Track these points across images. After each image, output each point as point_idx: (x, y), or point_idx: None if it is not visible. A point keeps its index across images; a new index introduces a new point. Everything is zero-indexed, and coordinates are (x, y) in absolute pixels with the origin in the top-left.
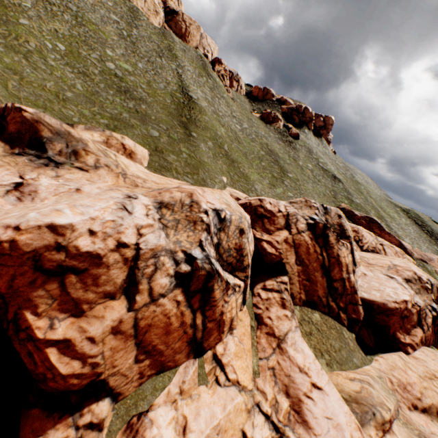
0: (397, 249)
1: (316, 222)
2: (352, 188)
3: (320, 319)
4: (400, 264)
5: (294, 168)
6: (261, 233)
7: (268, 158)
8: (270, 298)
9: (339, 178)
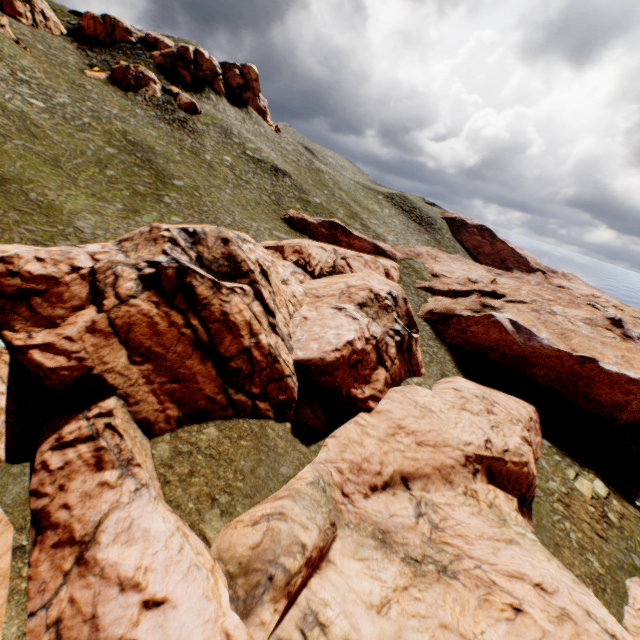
0: (368, 257)
1: (161, 268)
2: (310, 182)
3: (219, 435)
4: (356, 283)
5: (193, 168)
6: (28, 332)
7: (127, 159)
8: (72, 460)
9: (287, 170)
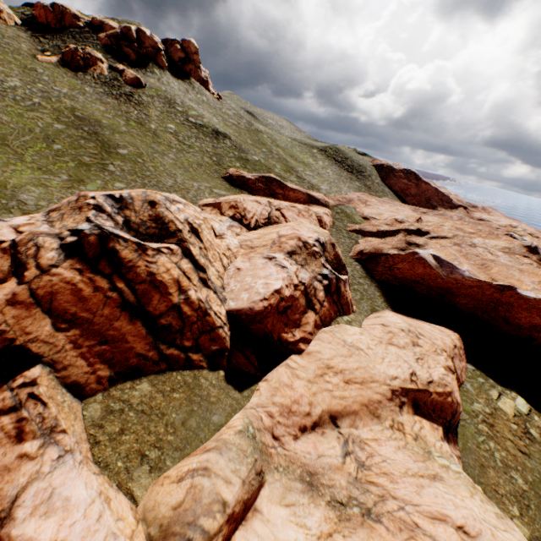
0: (301, 207)
1: (83, 235)
2: (249, 142)
3: (151, 389)
4: (287, 232)
5: (137, 137)
6: None
7: (74, 133)
8: None
9: (227, 132)
